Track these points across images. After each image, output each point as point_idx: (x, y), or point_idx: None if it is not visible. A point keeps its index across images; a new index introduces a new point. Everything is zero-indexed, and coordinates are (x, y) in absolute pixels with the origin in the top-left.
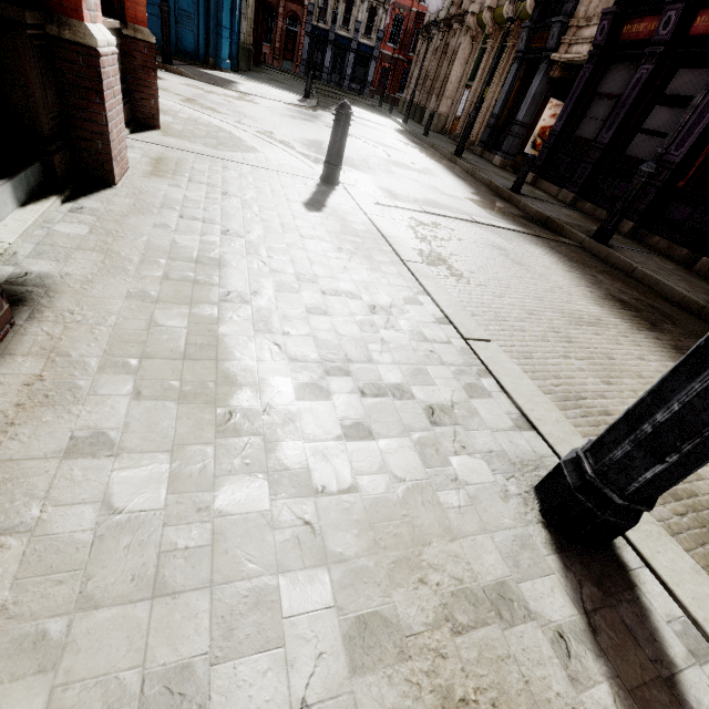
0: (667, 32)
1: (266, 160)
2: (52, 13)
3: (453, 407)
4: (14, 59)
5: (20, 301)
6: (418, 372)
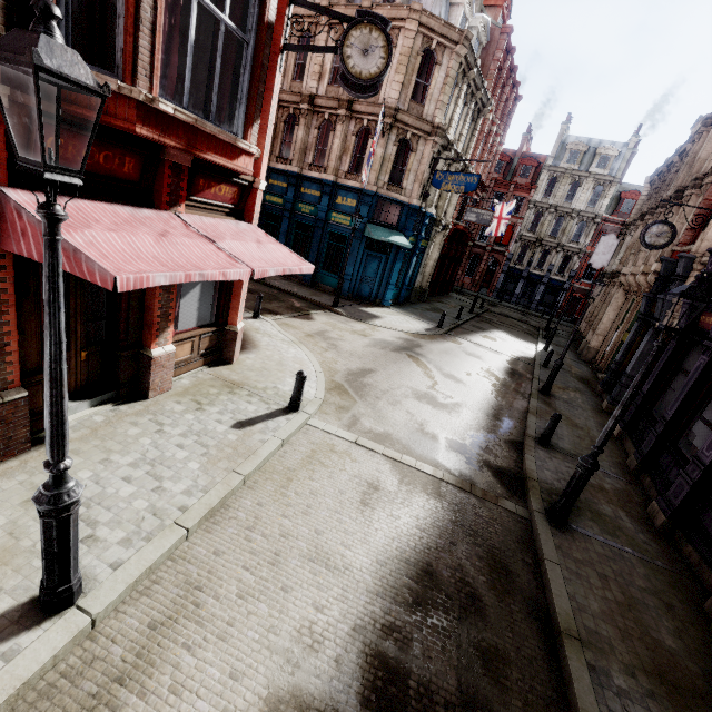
0: None
1: (272, 388)
2: (144, 347)
3: (102, 541)
4: (119, 362)
5: (43, 443)
6: (117, 522)
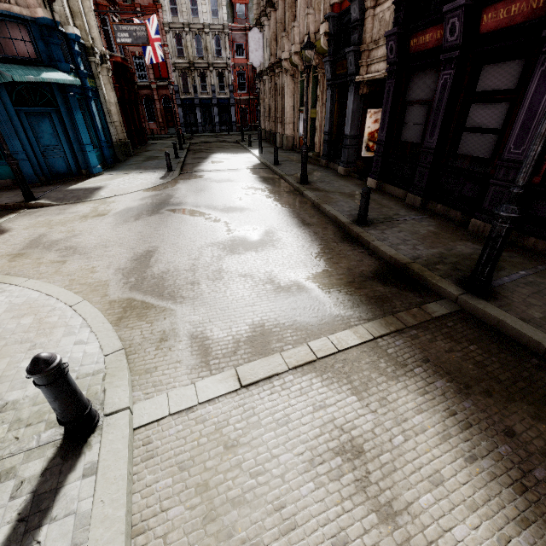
0: (456, 37)
1: None
2: None
3: None
4: None
5: None
6: None
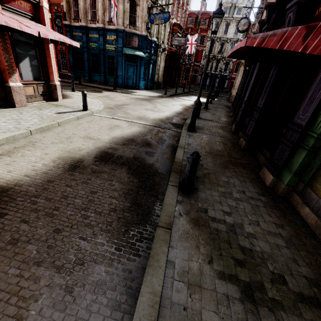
0: None
1: (76, 106)
2: (5, 82)
3: None
4: None
5: None
6: None
